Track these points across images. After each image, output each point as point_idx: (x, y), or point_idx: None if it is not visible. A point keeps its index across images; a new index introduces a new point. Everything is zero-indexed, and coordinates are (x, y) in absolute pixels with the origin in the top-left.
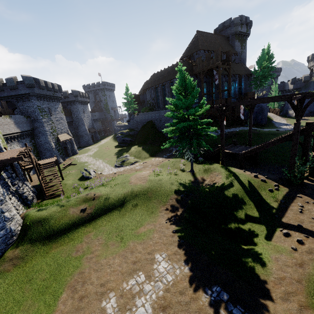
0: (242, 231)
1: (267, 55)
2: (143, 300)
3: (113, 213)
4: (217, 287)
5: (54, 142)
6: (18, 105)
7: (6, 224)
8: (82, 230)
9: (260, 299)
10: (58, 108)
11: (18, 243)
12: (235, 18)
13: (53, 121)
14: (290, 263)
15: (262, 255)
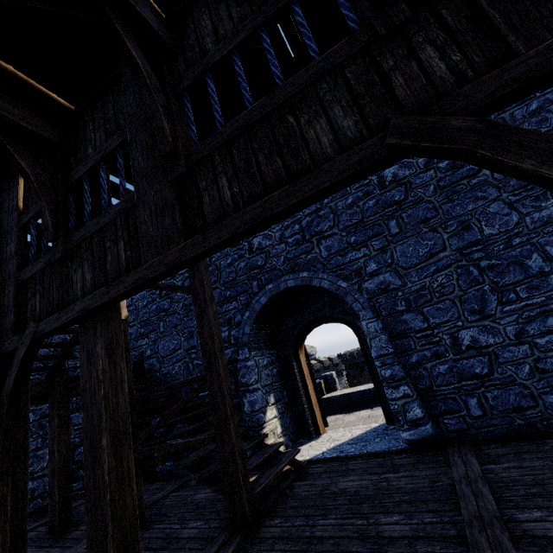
0: None
1: None
2: None
3: None
4: None
5: None
6: None
7: None
8: None
9: None
10: (339, 385)
11: None
12: None
13: None
14: None
15: None
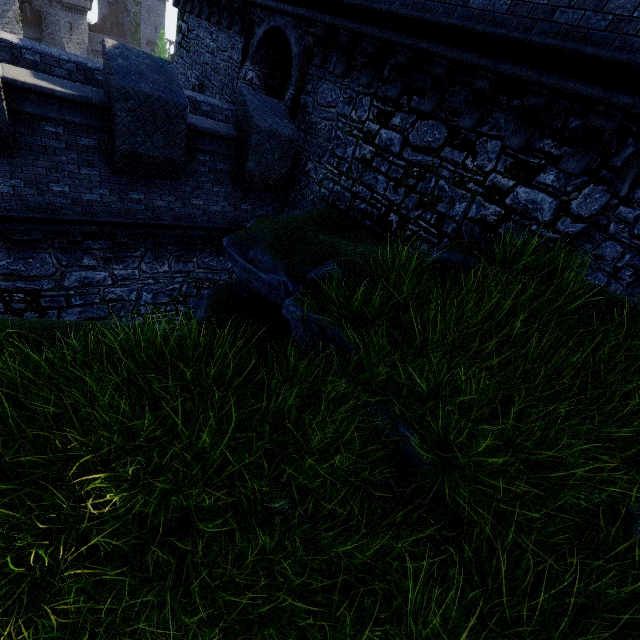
0: None
1: None
2: None
3: None
4: None
5: None
6: None
7: None
8: None
9: None
10: (10, 11)
11: None
12: None
13: None
14: None
15: None
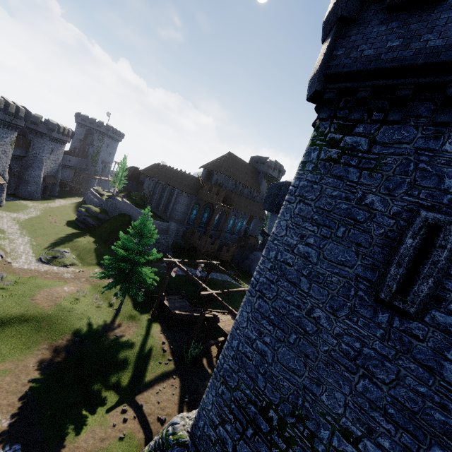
0: (98, 398)
1: None
2: None
3: None
4: (19, 445)
5: None
6: None
7: None
8: None
9: None
10: (8, 137)
11: None
12: (270, 160)
13: None
14: (98, 436)
15: (86, 425)
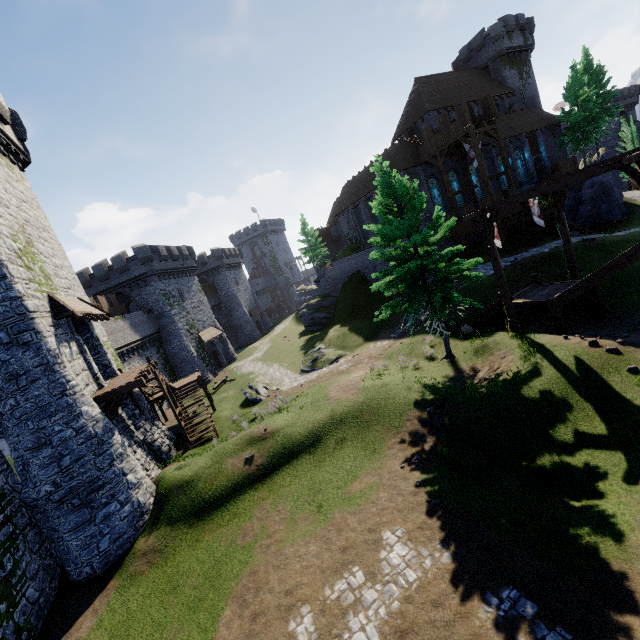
0: (570, 470)
1: (587, 72)
2: (362, 618)
3: (301, 460)
4: (511, 591)
5: (194, 345)
6: (133, 295)
7: (131, 494)
8: (250, 497)
9: (611, 613)
10: (193, 286)
11: (153, 525)
12: (491, 27)
13: (188, 310)
14: None
15: (615, 518)
